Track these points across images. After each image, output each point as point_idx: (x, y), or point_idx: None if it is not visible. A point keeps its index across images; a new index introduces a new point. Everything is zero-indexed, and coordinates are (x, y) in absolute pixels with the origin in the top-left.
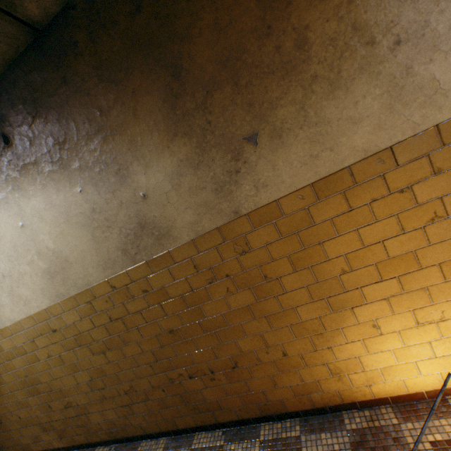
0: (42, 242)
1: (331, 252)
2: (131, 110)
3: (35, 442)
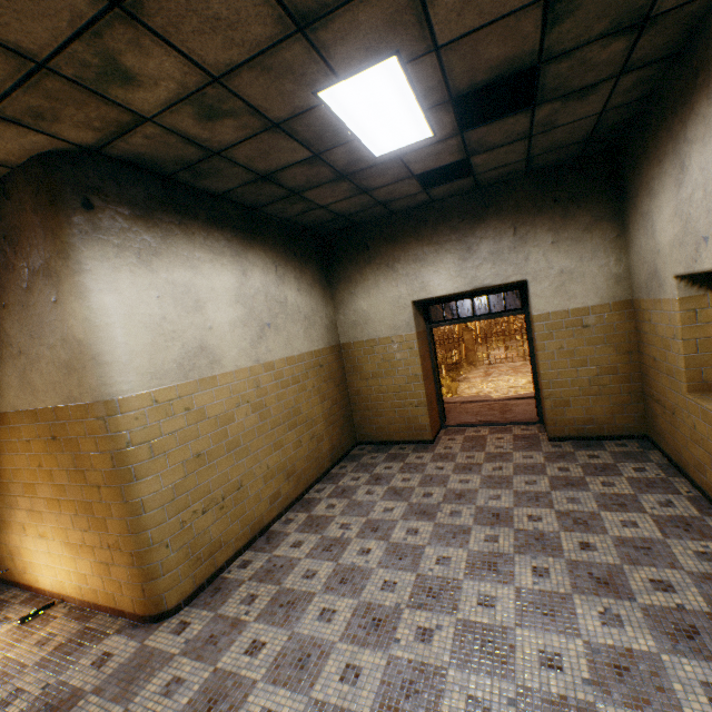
0: None
1: (6, 464)
2: None
3: None
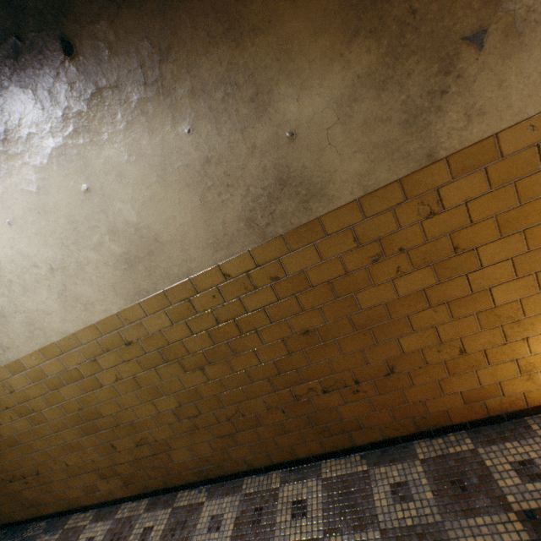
0: (119, 215)
1: None
2: None
3: (88, 494)
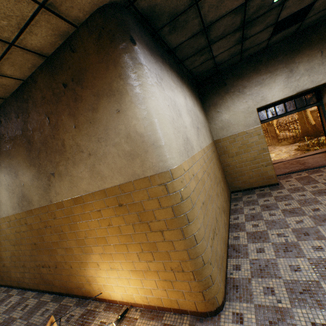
0: None
1: (81, 228)
2: (18, 151)
3: None
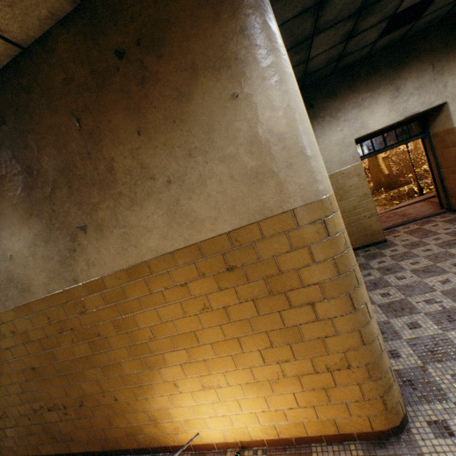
0: None
1: (142, 322)
2: (0, 191)
3: None
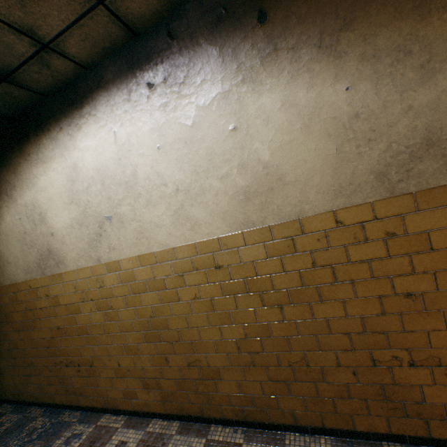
0: (253, 152)
1: None
2: None
3: (125, 398)
